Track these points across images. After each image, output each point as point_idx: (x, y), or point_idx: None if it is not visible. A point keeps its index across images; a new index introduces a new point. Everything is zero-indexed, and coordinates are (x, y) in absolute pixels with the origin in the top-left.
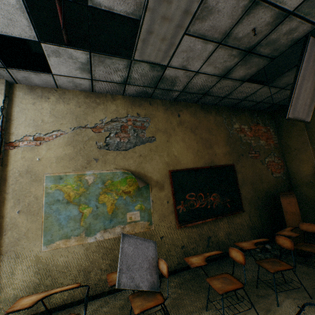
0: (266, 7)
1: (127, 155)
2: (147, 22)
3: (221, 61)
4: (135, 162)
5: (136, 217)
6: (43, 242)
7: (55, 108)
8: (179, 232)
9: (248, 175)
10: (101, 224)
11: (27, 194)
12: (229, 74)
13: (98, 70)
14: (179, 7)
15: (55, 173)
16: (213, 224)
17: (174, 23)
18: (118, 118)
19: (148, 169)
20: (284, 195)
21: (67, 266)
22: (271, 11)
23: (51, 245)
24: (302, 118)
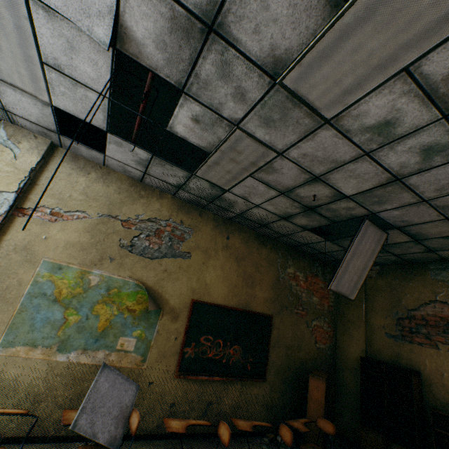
0: (325, 185)
1: (150, 265)
2: (217, 157)
3: (283, 206)
4: (156, 276)
5: (129, 345)
6: (1, 342)
7: (92, 186)
8: (175, 382)
9: (285, 335)
10: (83, 341)
11: (11, 275)
12: (290, 218)
13: (155, 169)
14: (248, 158)
15: (57, 260)
16: (222, 385)
17: (241, 166)
18: (158, 219)
19: (168, 289)
20: (314, 375)
21: (16, 384)
22: (330, 189)
23: (10, 349)
24: (346, 293)
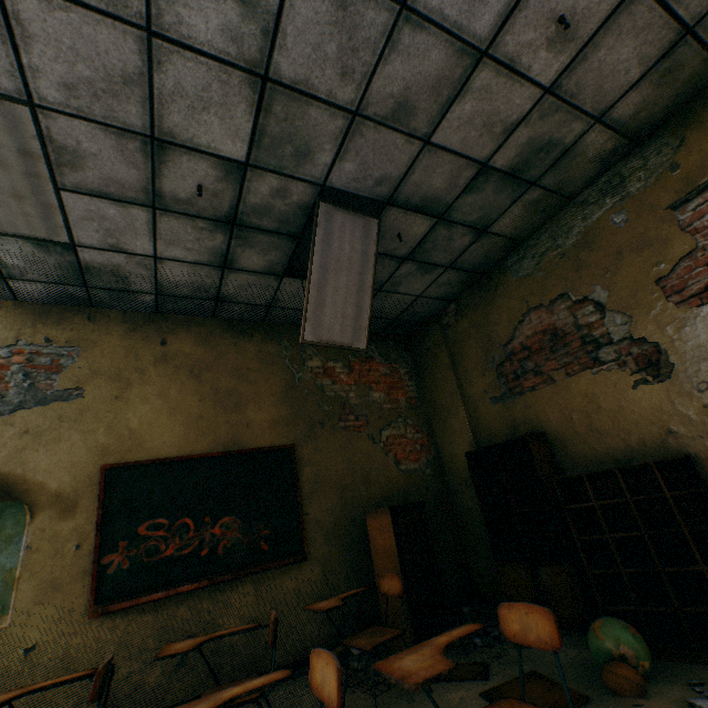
0: (187, 154)
1: None
2: None
3: (190, 239)
4: (3, 449)
5: None
6: None
7: None
8: (95, 628)
9: (332, 469)
10: None
11: None
12: (232, 261)
13: None
14: (2, 144)
15: None
16: (210, 598)
17: (19, 171)
18: None
19: (40, 463)
20: (372, 510)
21: None
22: (205, 159)
23: None
24: (344, 342)
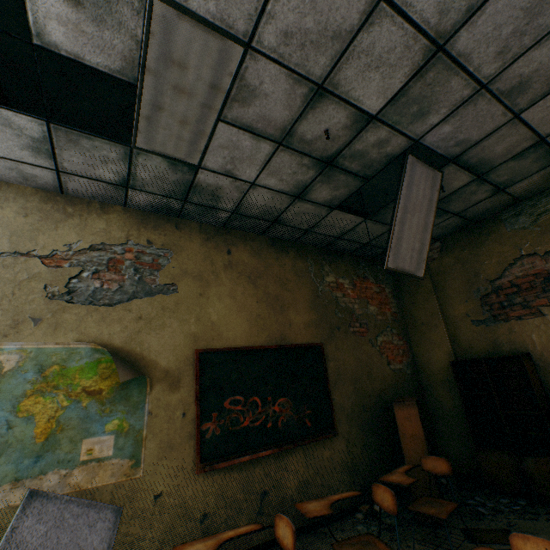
0: (336, 103)
1: (110, 315)
2: (151, 90)
3: (288, 172)
4: (125, 330)
5: (103, 448)
6: None
7: None
8: (200, 481)
9: (347, 364)
10: (10, 467)
11: None
12: (306, 193)
13: (68, 156)
14: (201, 77)
15: None
16: (275, 461)
17: (199, 101)
18: (107, 245)
19: (152, 344)
20: (399, 403)
21: None
22: (346, 109)
23: None
24: (410, 270)
